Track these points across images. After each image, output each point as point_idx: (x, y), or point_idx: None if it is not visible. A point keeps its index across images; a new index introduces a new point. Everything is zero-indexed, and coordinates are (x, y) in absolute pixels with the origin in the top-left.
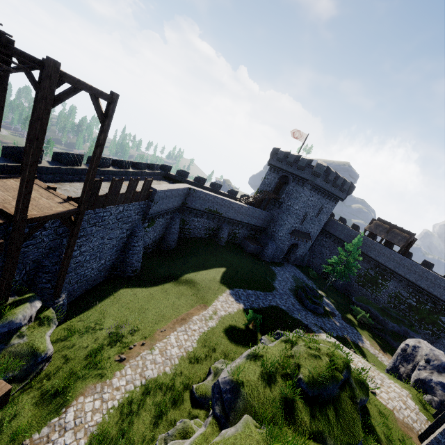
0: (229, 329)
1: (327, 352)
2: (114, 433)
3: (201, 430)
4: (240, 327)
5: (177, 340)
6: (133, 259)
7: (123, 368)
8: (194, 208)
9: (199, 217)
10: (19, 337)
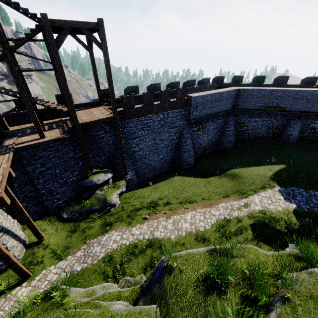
0: (259, 225)
1: None
2: (118, 260)
3: (124, 290)
4: (277, 227)
5: (192, 218)
6: (184, 155)
7: (143, 223)
8: (247, 109)
9: (257, 116)
10: (101, 190)
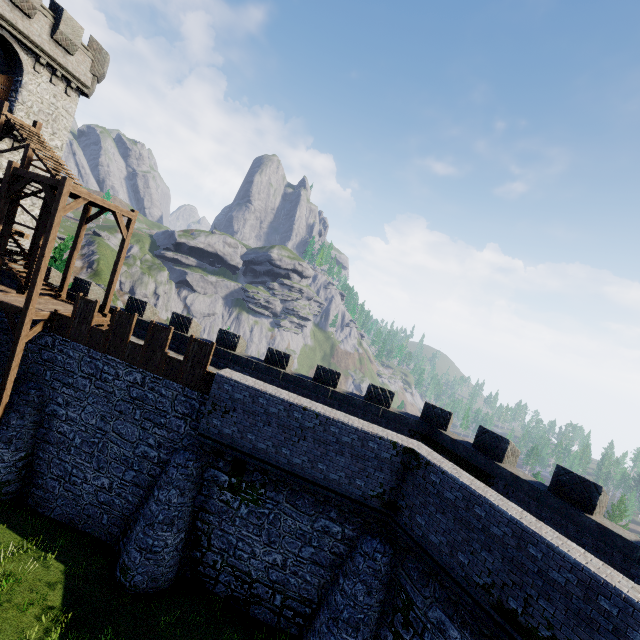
0: None
1: None
2: None
3: None
4: None
5: None
6: (138, 526)
7: None
8: (430, 553)
9: (473, 631)
10: None
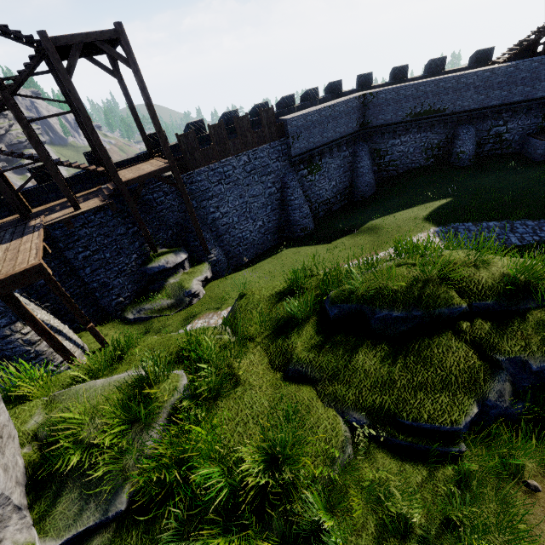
0: None
1: (452, 260)
2: None
3: None
4: None
5: None
6: (295, 215)
7: None
8: (385, 125)
9: (403, 135)
10: (174, 278)
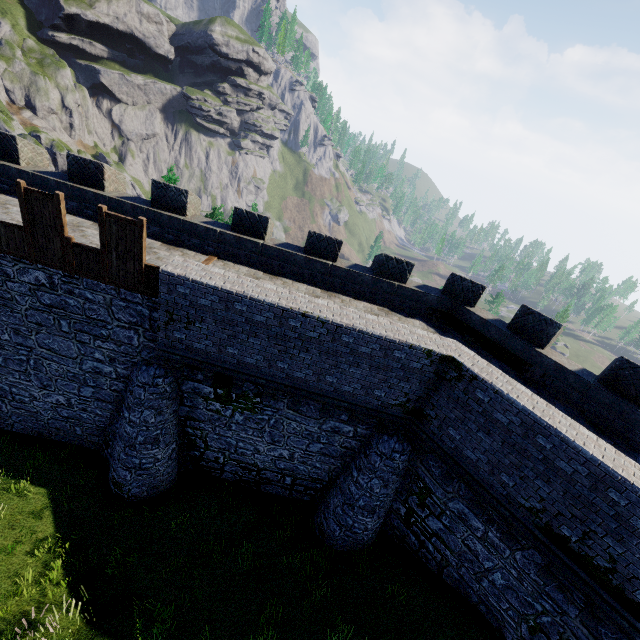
0: None
1: None
2: None
3: None
4: None
5: None
6: (117, 446)
7: None
8: (462, 465)
9: (500, 528)
10: None
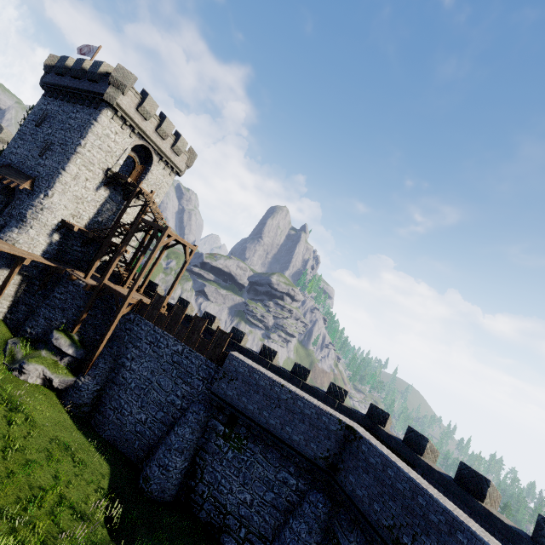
0: None
1: None
2: None
3: None
4: None
5: None
6: (160, 450)
7: None
8: (355, 503)
9: None
10: (47, 353)
